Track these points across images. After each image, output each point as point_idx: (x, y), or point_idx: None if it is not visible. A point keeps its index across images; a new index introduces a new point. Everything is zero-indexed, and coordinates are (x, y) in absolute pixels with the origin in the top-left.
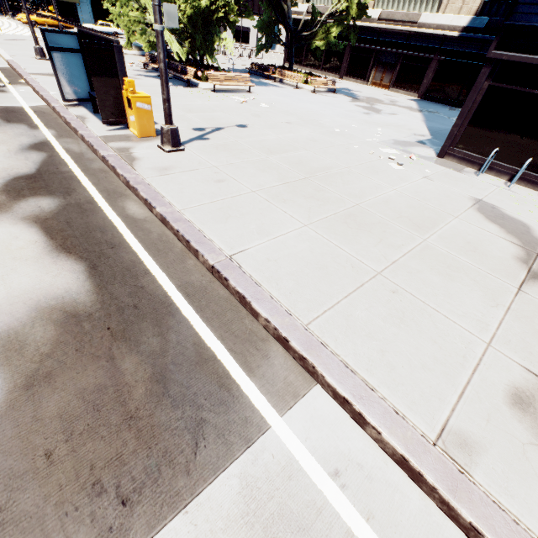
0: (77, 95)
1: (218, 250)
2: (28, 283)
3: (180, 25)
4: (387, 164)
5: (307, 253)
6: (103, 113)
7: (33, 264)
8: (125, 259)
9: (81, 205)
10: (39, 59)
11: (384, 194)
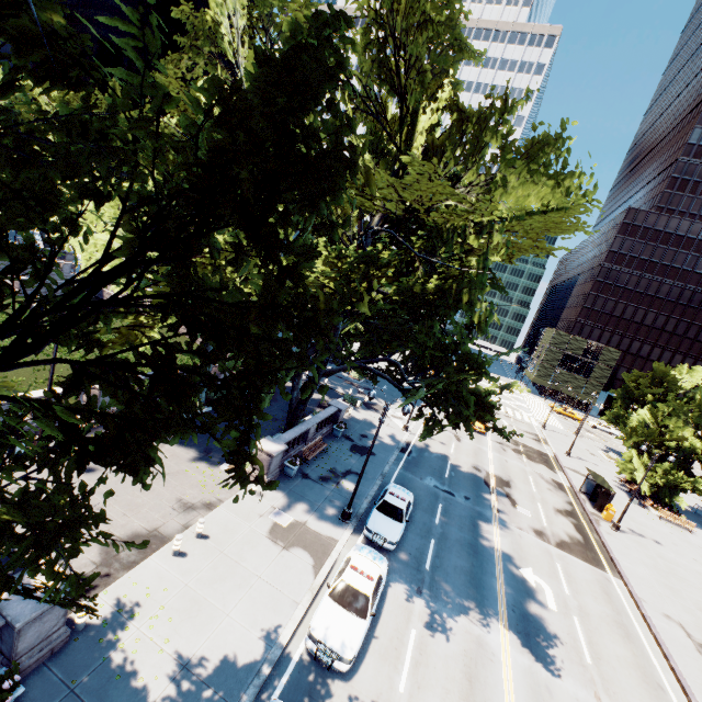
0: (585, 491)
1: (614, 555)
2: (572, 532)
3: (653, 482)
4: None
5: (640, 575)
6: (595, 506)
7: (572, 530)
8: (590, 542)
9: (582, 526)
10: (565, 455)
11: None
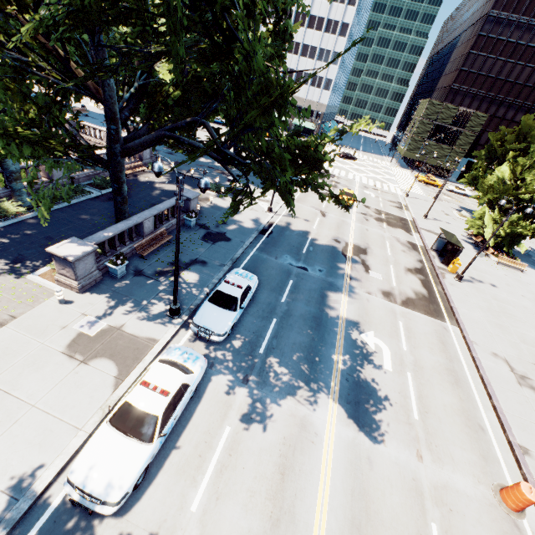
0: (436, 248)
1: (454, 305)
2: (418, 288)
3: (499, 233)
4: None
5: (475, 319)
6: (443, 261)
7: (419, 286)
8: (434, 295)
9: (428, 281)
10: (423, 218)
11: (527, 333)
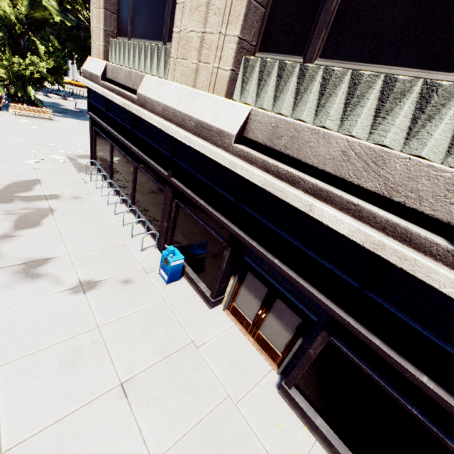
0: None
1: None
2: None
3: None
4: (27, 160)
5: None
6: None
7: None
8: None
9: None
10: None
11: None
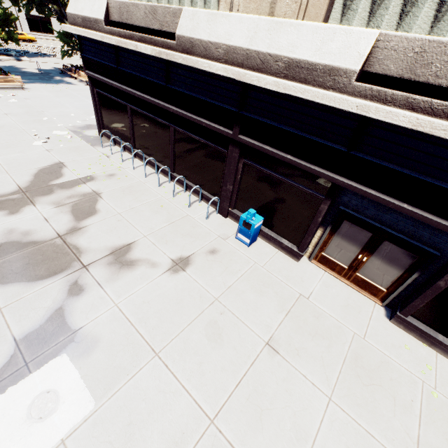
0: None
1: None
2: None
3: None
4: (33, 142)
5: None
6: None
7: None
8: None
9: None
10: None
11: None
